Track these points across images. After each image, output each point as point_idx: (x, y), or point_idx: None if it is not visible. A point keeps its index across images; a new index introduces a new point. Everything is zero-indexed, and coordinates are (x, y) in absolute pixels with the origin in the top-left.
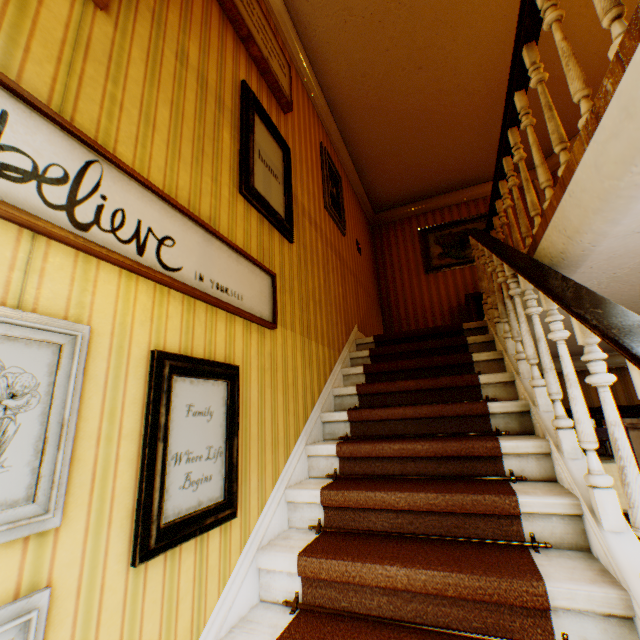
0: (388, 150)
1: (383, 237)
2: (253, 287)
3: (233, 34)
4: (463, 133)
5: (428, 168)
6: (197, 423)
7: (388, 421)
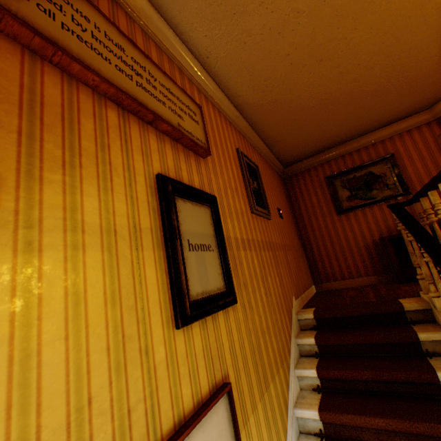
0: (293, 126)
1: (294, 186)
2: None
3: (138, 124)
4: (362, 98)
5: (329, 129)
6: None
7: None
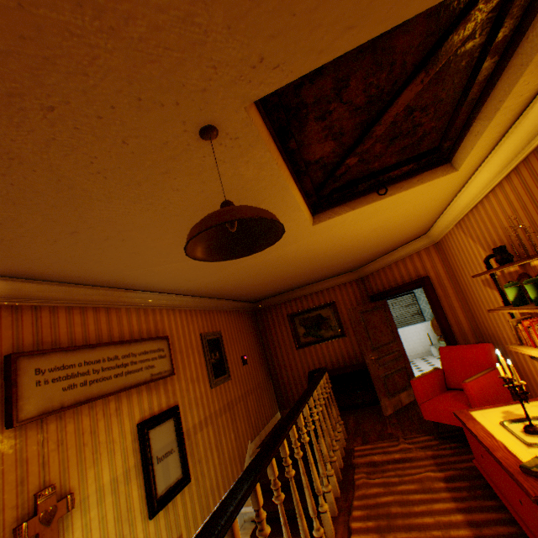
0: (252, 291)
1: (264, 319)
2: None
3: (126, 394)
4: (300, 277)
5: (284, 286)
6: None
7: None
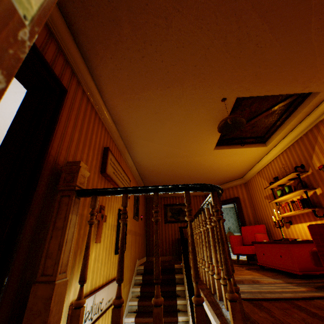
0: (157, 182)
1: (150, 203)
2: (115, 288)
3: None
4: (182, 182)
5: None
6: None
7: (148, 322)
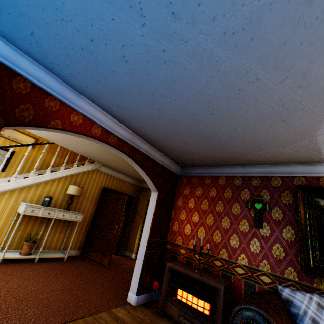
0: None
1: None
2: (28, 140)
3: None
4: None
5: None
6: (0, 156)
7: None
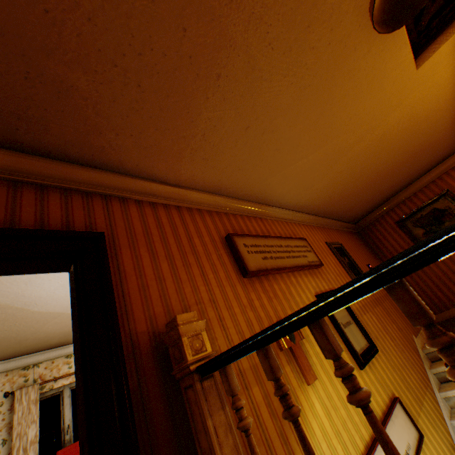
0: (353, 203)
1: (370, 236)
2: (402, 425)
3: (297, 274)
4: (399, 171)
5: (382, 192)
6: None
7: None
